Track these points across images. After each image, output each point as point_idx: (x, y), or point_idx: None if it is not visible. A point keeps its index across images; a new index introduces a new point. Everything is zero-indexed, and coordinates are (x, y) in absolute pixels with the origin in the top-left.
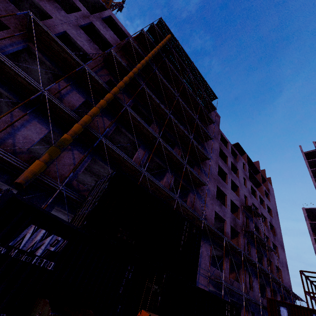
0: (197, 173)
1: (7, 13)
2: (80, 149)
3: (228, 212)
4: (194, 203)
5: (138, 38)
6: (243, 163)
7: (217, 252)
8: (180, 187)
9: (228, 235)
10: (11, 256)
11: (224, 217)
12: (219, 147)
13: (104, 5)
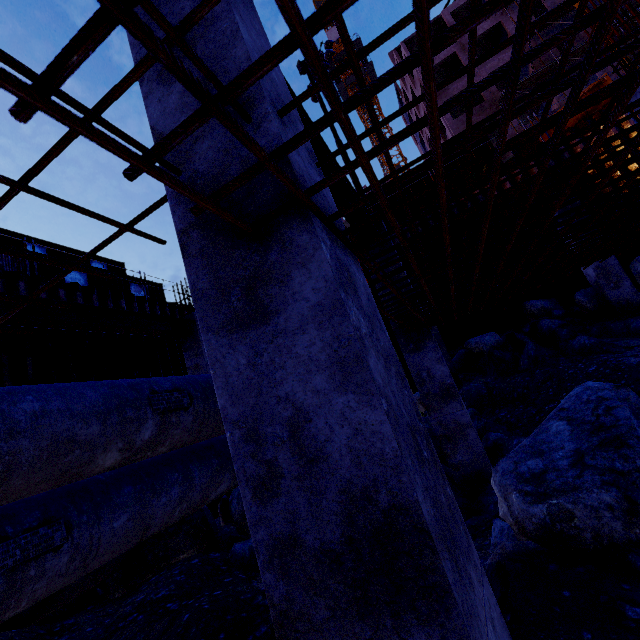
0: None
1: (480, 116)
2: None
3: None
4: None
5: None
6: None
7: None
8: None
9: None
10: None
11: None
12: None
13: (434, 20)
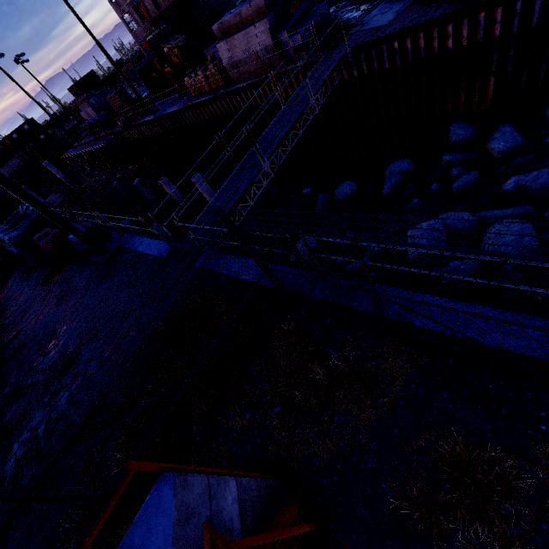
0: None
1: None
2: None
3: None
4: None
5: None
6: None
7: None
8: None
9: None
10: None
11: None
12: None
13: None
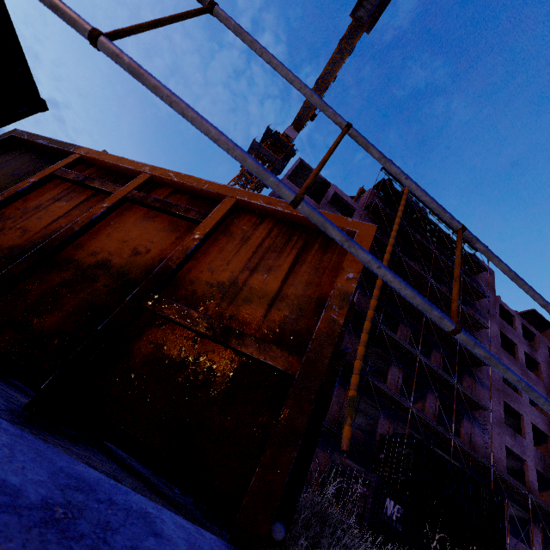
0: (469, 385)
1: None
2: (340, 382)
3: (529, 446)
4: (471, 435)
5: (368, 207)
6: (549, 348)
7: (514, 511)
8: (445, 407)
9: (533, 487)
10: (385, 520)
11: (523, 456)
12: (500, 331)
13: (326, 181)
